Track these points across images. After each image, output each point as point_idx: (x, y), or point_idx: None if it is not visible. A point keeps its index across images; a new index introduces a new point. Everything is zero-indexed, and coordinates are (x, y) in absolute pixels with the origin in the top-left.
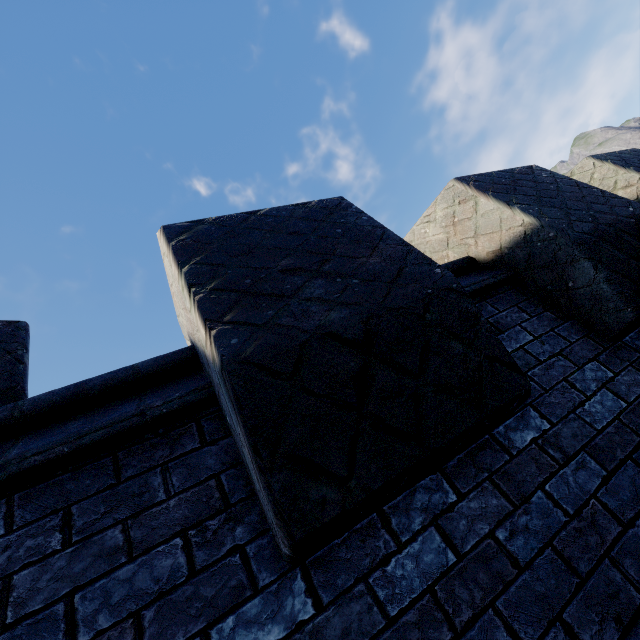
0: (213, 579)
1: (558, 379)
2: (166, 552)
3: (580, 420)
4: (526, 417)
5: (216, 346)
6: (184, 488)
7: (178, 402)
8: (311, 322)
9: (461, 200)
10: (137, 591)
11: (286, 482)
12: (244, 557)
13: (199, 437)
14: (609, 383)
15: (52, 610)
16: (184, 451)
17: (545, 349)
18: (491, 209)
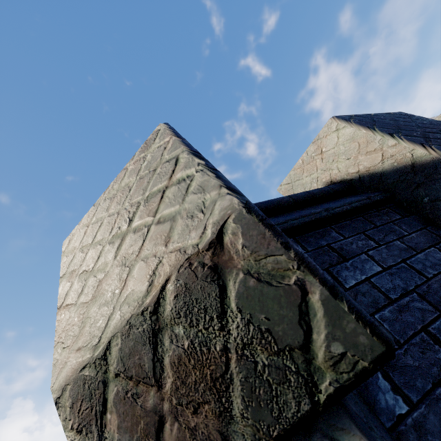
0: None
1: None
2: (433, 252)
3: None
4: None
5: None
6: (413, 231)
7: (381, 196)
8: None
9: None
10: (435, 263)
11: None
12: None
13: (397, 214)
14: None
15: (401, 265)
16: (396, 218)
17: None
18: None
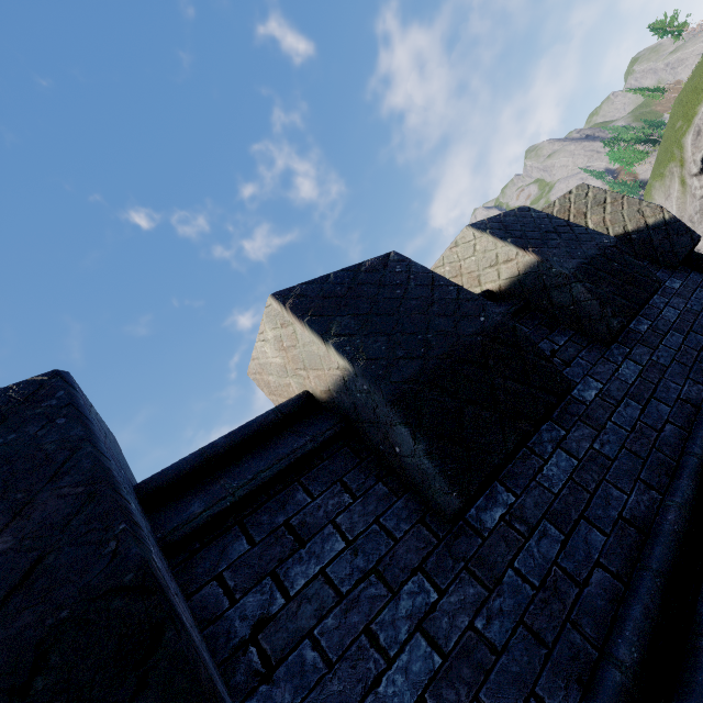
0: None
1: (356, 631)
2: None
3: None
4: None
5: None
6: None
7: None
8: None
9: (282, 323)
10: None
11: None
12: None
13: None
14: (428, 617)
15: None
16: None
17: (355, 566)
18: (309, 341)
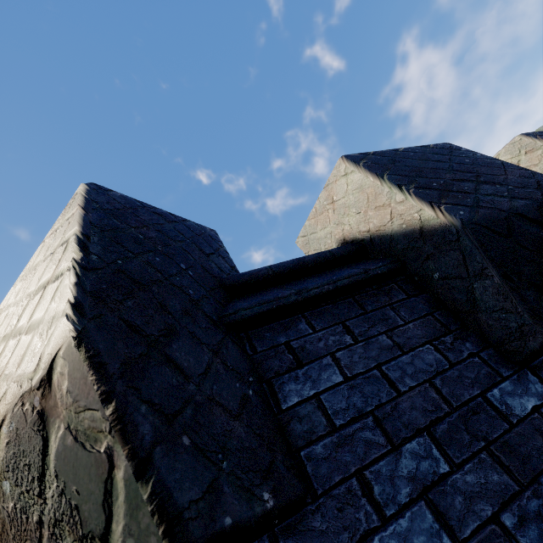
0: (468, 369)
1: None
2: (425, 351)
3: None
4: None
5: (451, 214)
6: (413, 319)
7: (385, 268)
8: (503, 206)
9: (528, 150)
10: (420, 369)
11: (535, 297)
12: (482, 359)
13: (403, 292)
14: None
15: (372, 373)
16: (398, 299)
17: None
18: None
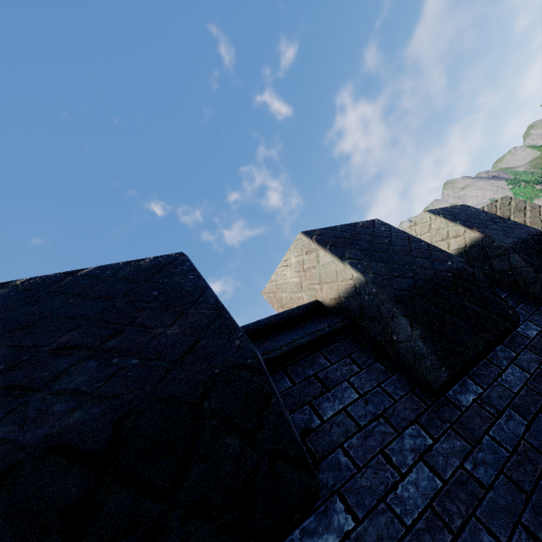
0: None
1: (375, 451)
2: None
3: (389, 512)
4: (330, 512)
5: None
6: None
7: None
8: (39, 431)
9: (307, 251)
10: None
11: None
12: None
13: None
14: (427, 453)
15: None
16: None
17: (368, 410)
18: (328, 262)
